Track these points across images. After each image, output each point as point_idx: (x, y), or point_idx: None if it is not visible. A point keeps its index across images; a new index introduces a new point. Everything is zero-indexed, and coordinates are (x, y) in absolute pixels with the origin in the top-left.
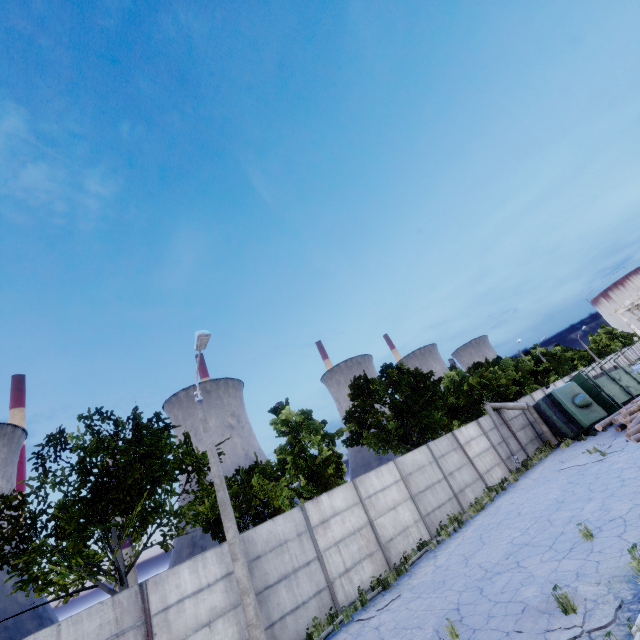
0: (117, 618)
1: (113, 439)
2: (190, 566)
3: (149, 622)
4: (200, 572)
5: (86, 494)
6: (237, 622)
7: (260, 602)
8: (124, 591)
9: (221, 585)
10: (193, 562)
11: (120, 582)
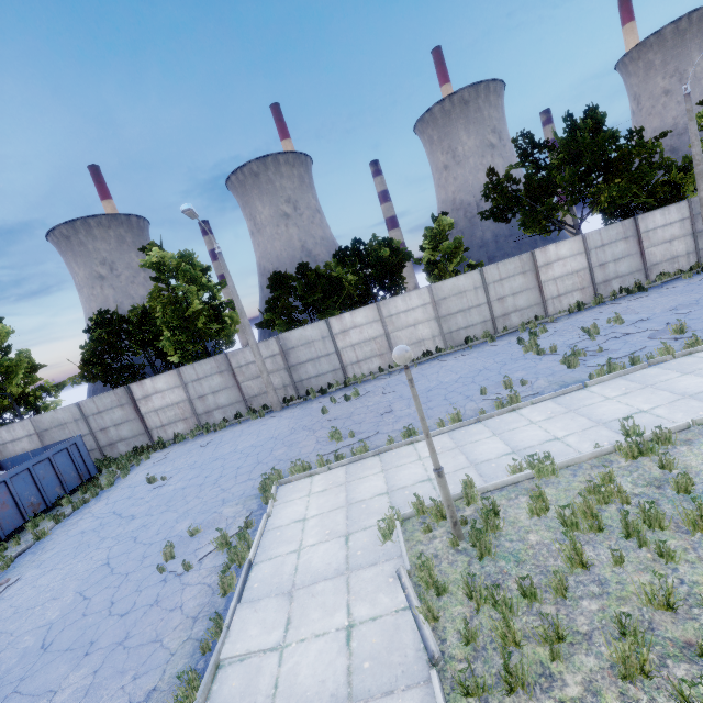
0: (624, 232)
1: (616, 131)
2: (660, 213)
3: (639, 236)
4: (666, 216)
5: (570, 174)
6: (685, 244)
7: (699, 237)
8: (626, 220)
9: (677, 225)
10: (662, 211)
11: (579, 228)
